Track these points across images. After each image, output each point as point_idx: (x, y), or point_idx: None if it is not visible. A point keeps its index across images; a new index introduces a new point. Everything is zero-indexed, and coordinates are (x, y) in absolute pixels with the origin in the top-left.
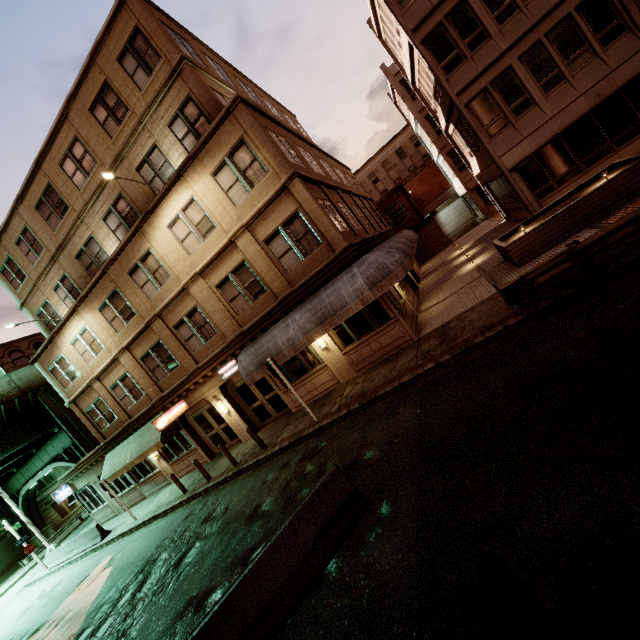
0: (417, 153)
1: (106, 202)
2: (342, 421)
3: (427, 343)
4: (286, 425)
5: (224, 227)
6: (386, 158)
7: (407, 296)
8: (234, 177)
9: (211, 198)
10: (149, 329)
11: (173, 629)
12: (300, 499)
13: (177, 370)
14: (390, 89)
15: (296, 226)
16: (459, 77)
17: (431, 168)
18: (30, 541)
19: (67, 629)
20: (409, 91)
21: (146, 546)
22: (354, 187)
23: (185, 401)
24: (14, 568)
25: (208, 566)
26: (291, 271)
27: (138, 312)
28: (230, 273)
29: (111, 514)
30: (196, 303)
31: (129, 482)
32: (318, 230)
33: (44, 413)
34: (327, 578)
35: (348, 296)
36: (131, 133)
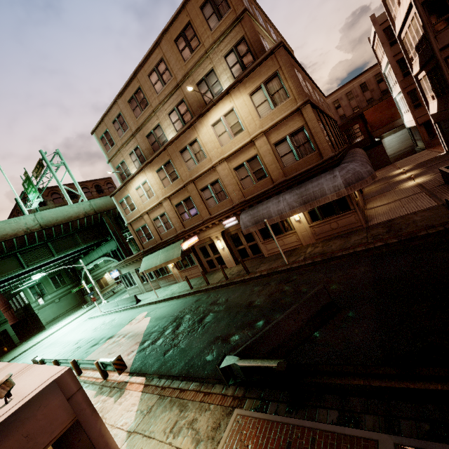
0: (377, 88)
1: (172, 103)
2: (306, 267)
3: (375, 230)
4: (261, 263)
5: (249, 131)
6: (351, 90)
7: (359, 196)
8: (264, 98)
9: (245, 110)
10: (184, 188)
11: (210, 347)
12: (284, 302)
13: (196, 216)
14: (372, 35)
15: (299, 137)
16: (446, 35)
17: (386, 102)
18: (84, 297)
19: (133, 339)
20: (389, 38)
21: (172, 310)
22: (328, 111)
23: (197, 236)
24: (76, 309)
25: (224, 324)
26: (287, 166)
27: (180, 177)
28: (245, 161)
29: (138, 292)
30: (218, 177)
31: (152, 276)
32: (314, 142)
33: (104, 227)
34: (314, 339)
35: (328, 189)
36: (198, 59)
